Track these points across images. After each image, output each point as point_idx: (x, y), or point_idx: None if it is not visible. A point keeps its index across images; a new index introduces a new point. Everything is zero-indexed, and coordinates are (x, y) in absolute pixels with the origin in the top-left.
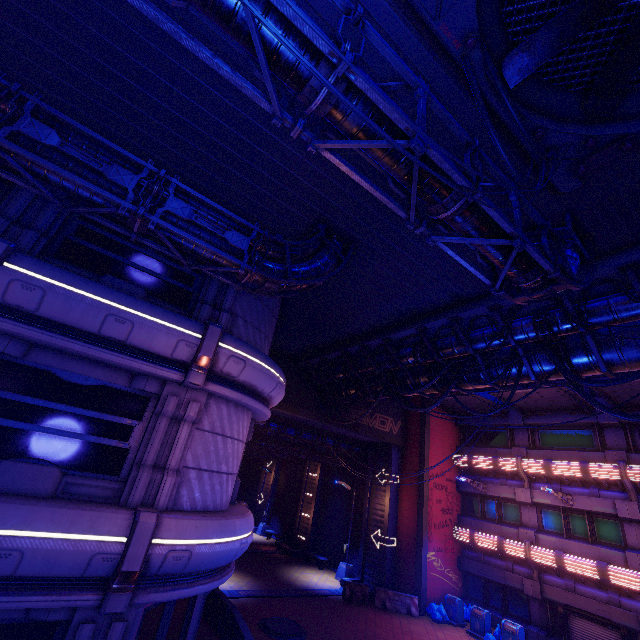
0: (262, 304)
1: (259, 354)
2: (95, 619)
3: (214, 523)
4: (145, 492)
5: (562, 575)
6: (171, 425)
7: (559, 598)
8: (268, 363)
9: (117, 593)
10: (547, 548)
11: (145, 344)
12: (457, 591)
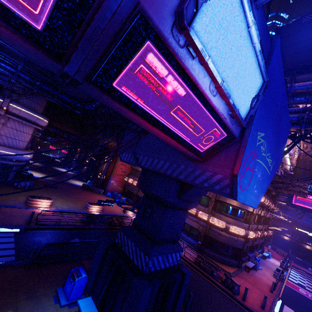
0: None
1: (27, 109)
2: None
3: (9, 149)
4: None
5: None
6: None
7: (140, 195)
8: (32, 112)
9: None
10: None
11: None
12: (120, 192)
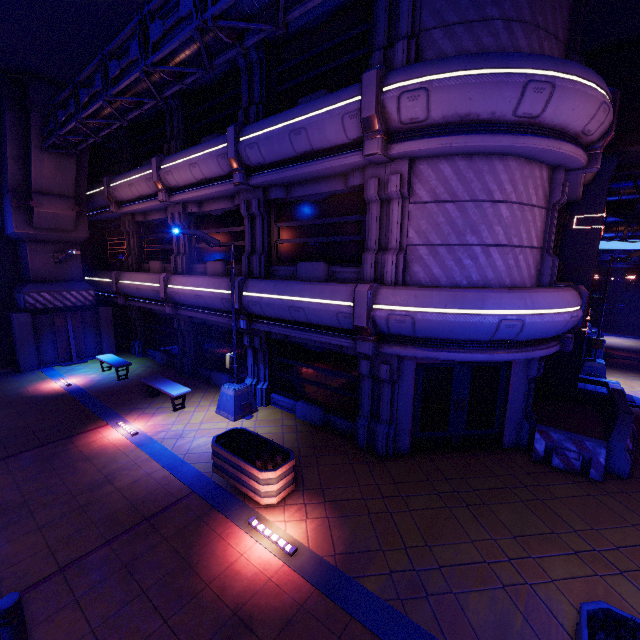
0: None
1: (455, 62)
2: (370, 359)
3: (441, 294)
4: (376, 272)
5: None
6: (384, 209)
7: None
8: (481, 65)
9: (361, 341)
10: None
11: (324, 142)
12: None
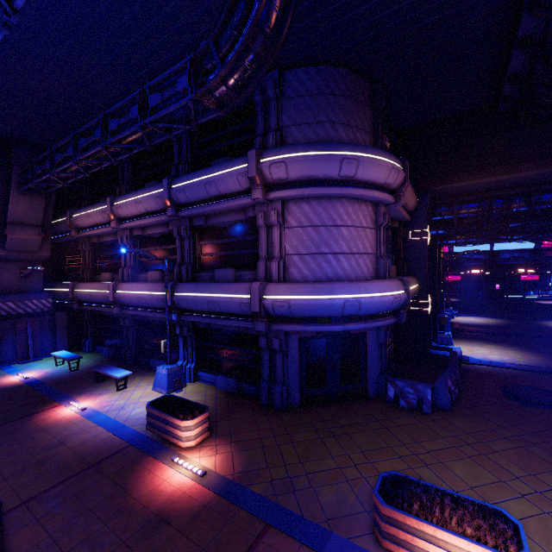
0: (312, 97)
1: (300, 147)
2: (267, 336)
3: (306, 286)
4: (267, 273)
5: None
6: (269, 231)
7: None
8: (315, 149)
9: (257, 322)
10: None
11: (227, 190)
12: None
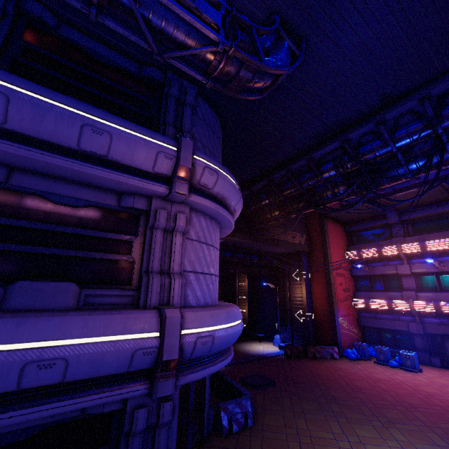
0: (211, 131)
1: (225, 168)
2: (145, 404)
3: (222, 312)
4: (159, 295)
5: (437, 316)
6: (165, 236)
7: (437, 331)
8: (232, 177)
9: (163, 380)
10: (425, 301)
11: (126, 158)
12: (359, 339)
